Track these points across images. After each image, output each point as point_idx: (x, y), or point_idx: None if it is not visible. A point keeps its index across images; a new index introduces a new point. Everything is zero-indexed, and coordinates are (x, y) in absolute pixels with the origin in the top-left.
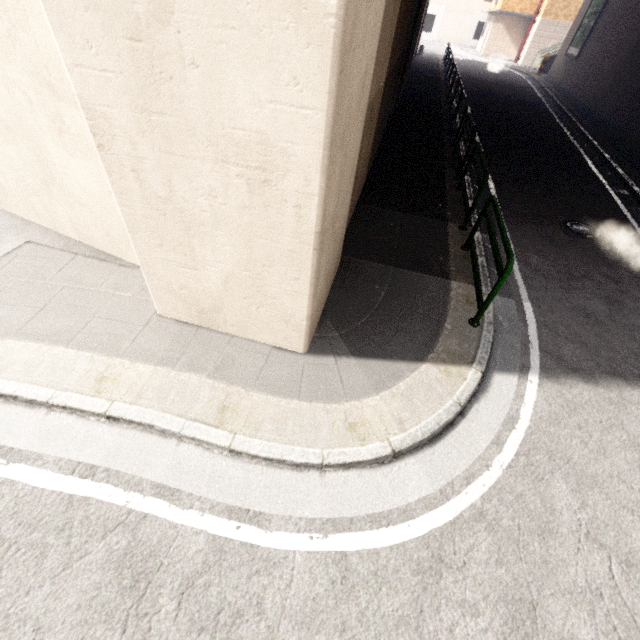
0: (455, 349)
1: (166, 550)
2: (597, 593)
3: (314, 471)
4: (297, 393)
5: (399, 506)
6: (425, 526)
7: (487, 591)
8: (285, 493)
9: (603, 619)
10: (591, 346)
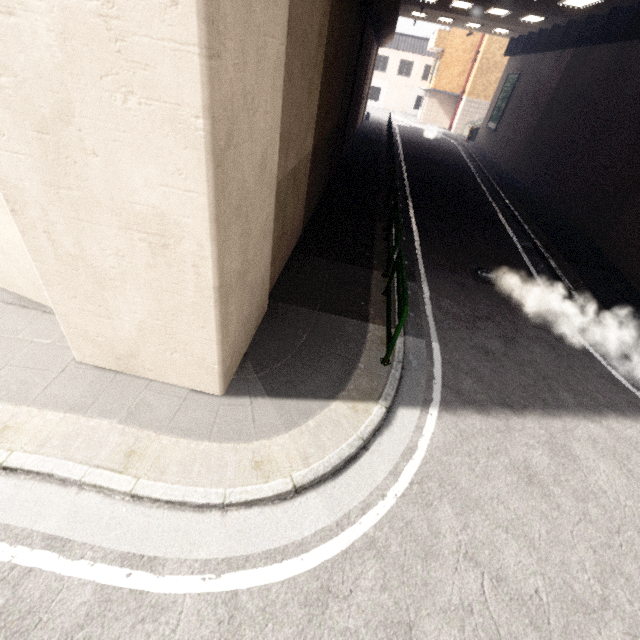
0: (365, 387)
1: (48, 605)
2: (468, 609)
3: (216, 511)
4: (208, 434)
5: (295, 540)
6: (318, 558)
7: (369, 617)
8: (184, 535)
9: (471, 634)
10: (487, 380)
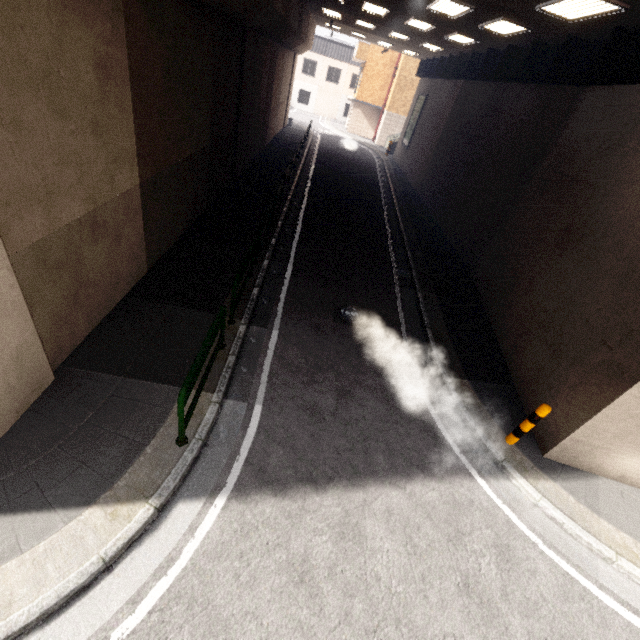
0: (141, 480)
1: None
2: None
3: None
4: None
5: None
6: None
7: None
8: None
9: None
10: (300, 449)
